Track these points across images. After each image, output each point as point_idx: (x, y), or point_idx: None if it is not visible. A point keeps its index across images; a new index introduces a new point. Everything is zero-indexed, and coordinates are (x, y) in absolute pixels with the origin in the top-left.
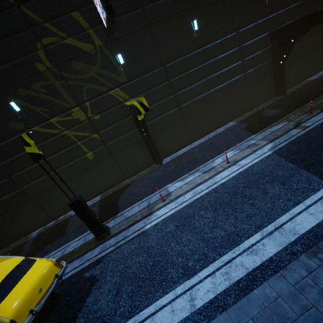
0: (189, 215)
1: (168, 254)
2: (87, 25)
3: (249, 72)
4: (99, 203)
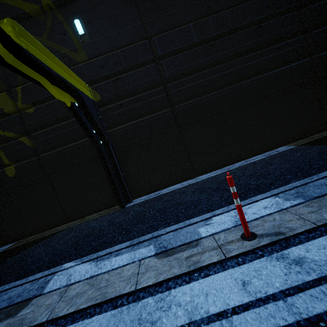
0: None
1: None
2: None
3: (321, 55)
4: None
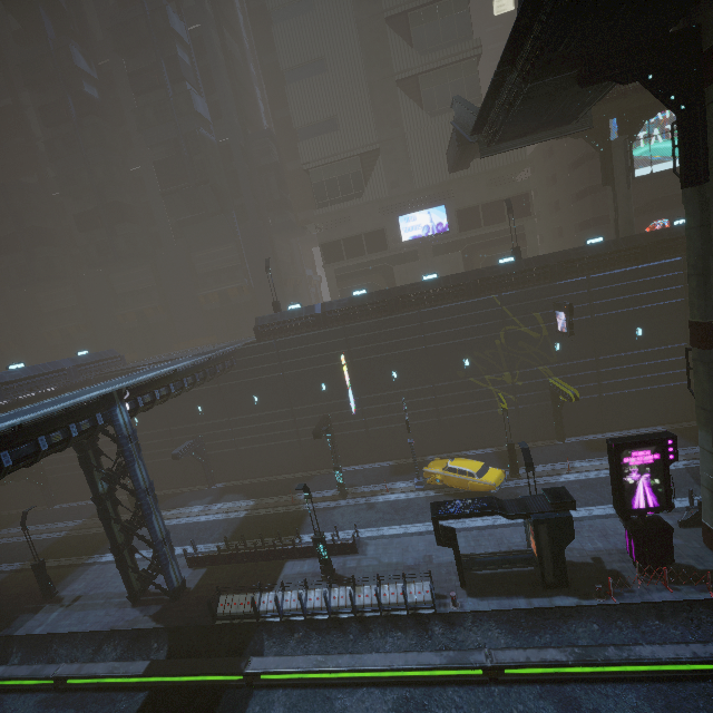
0: (592, 483)
1: (574, 496)
2: (542, 322)
3: None
4: (495, 454)
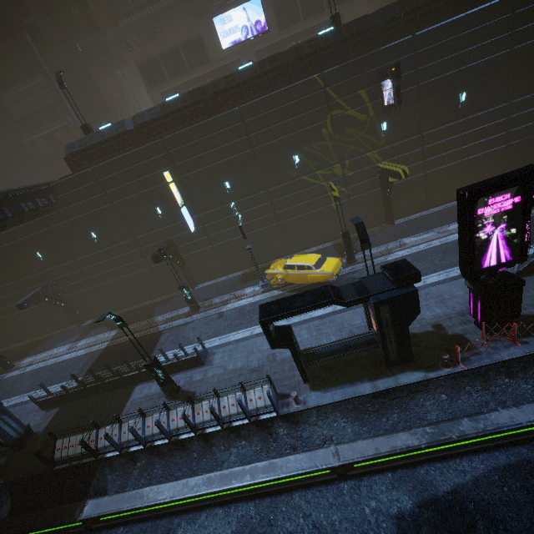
0: (423, 255)
1: None
2: (368, 101)
3: (512, 144)
4: (333, 246)
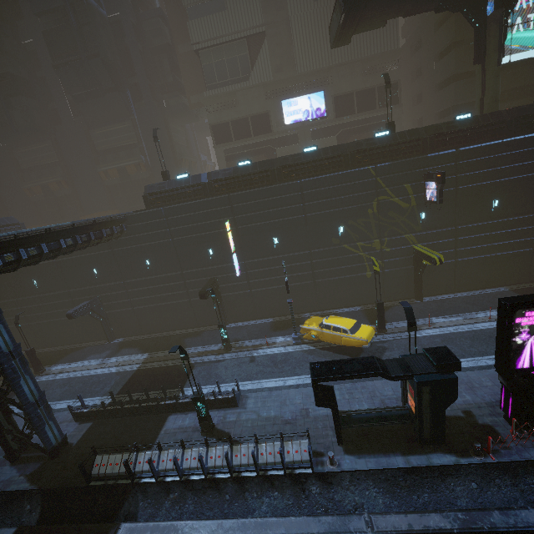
0: (452, 338)
1: None
2: (411, 193)
3: None
4: (362, 311)
